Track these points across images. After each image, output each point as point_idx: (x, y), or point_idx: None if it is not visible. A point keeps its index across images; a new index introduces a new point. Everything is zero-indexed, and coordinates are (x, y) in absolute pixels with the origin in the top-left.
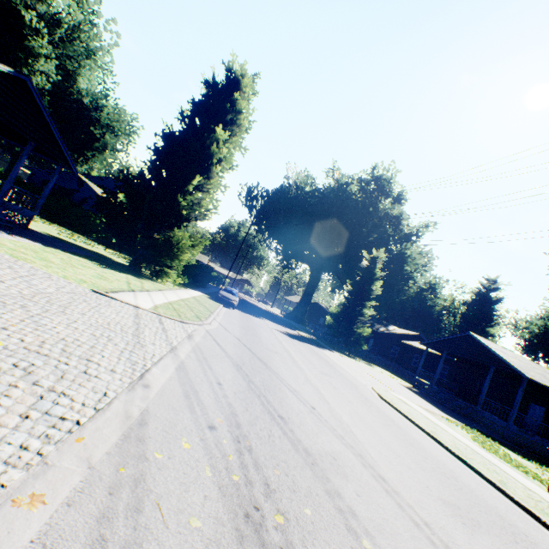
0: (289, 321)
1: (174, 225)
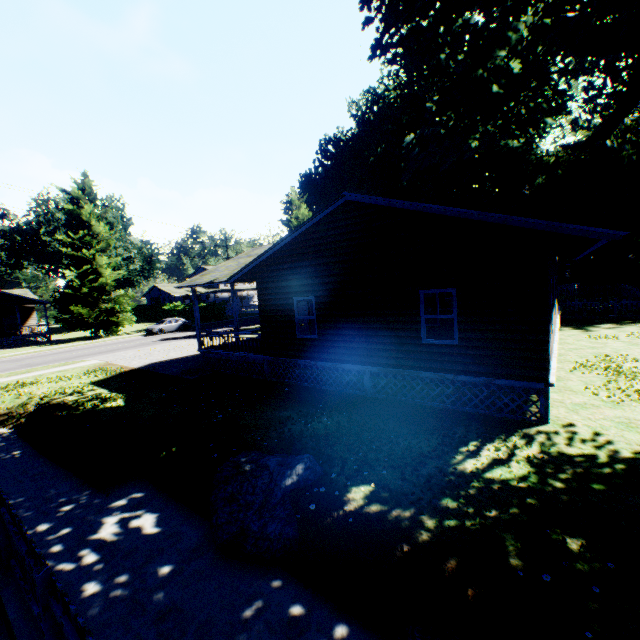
0: None
1: (97, 301)
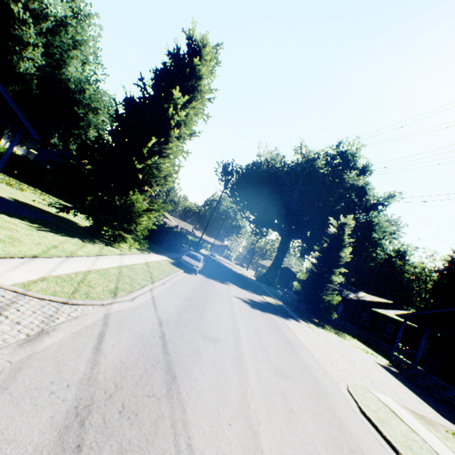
0: (260, 284)
1: (135, 190)
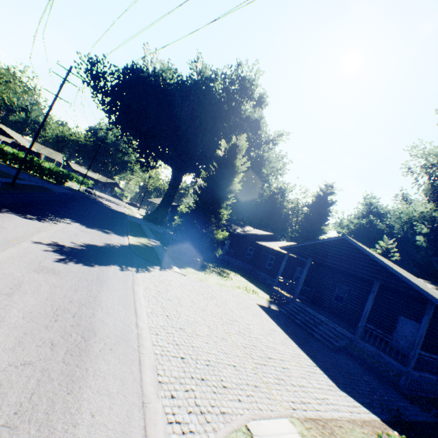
0: (144, 223)
1: None
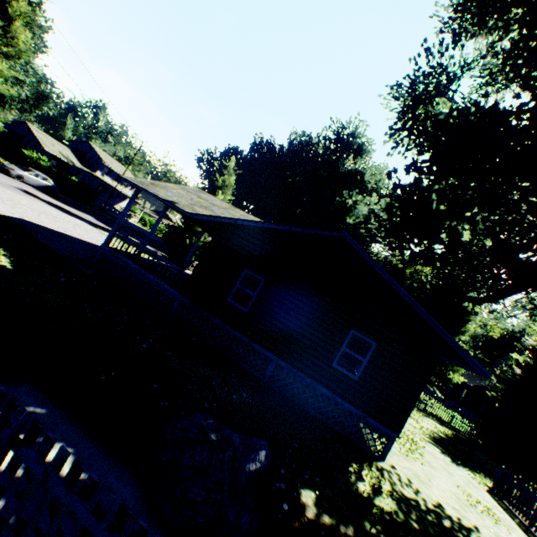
0: None
1: None
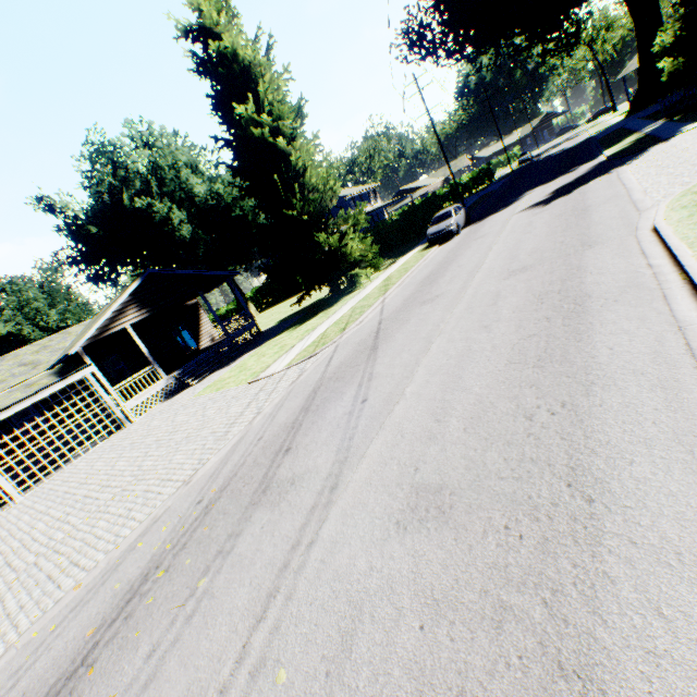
0: (630, 120)
1: (321, 230)
